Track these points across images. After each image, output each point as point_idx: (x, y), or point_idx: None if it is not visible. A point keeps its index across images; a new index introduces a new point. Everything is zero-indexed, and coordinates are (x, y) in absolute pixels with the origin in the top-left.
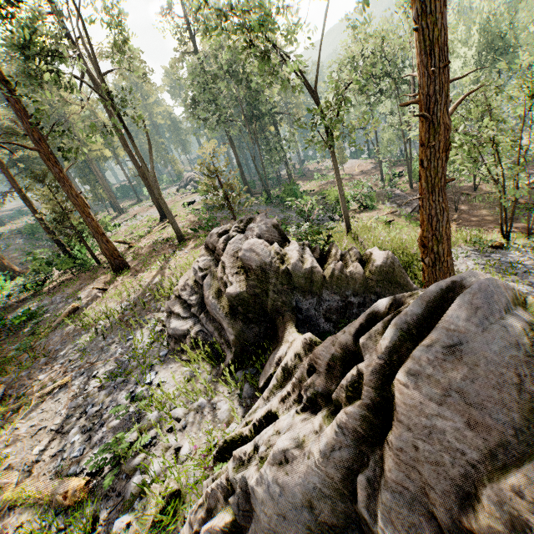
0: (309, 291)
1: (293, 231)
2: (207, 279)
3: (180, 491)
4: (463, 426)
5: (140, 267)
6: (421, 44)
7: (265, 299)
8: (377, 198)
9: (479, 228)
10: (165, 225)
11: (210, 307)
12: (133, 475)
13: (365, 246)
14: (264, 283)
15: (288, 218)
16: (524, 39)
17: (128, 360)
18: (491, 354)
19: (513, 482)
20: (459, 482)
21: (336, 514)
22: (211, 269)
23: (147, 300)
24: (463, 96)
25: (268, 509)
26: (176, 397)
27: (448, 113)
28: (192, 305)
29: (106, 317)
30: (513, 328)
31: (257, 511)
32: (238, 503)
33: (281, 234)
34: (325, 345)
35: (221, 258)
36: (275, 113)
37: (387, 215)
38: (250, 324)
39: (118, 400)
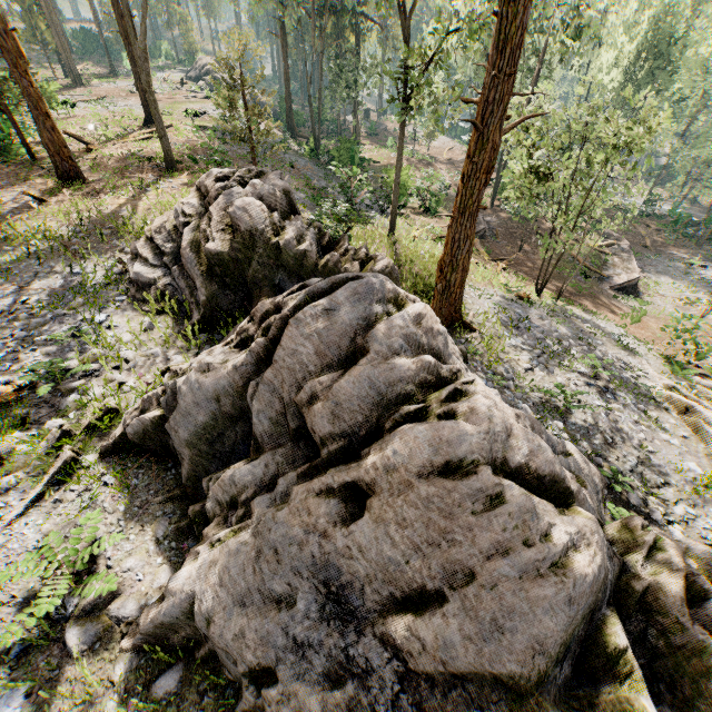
0: (296, 274)
1: (326, 208)
2: (189, 228)
3: (119, 412)
4: (313, 353)
5: (102, 186)
6: (498, 36)
7: (248, 267)
8: (447, 203)
9: (526, 276)
10: (151, 135)
11: (186, 260)
12: (69, 395)
13: (399, 255)
14: (250, 250)
15: (330, 189)
16: (687, 60)
17: (73, 294)
18: (347, 319)
19: (321, 379)
20: (300, 381)
21: (235, 408)
22: (197, 217)
23: (107, 234)
24: (526, 117)
25: (188, 399)
26: (128, 342)
27: (502, 131)
28: (165, 254)
29: (44, 238)
30: (371, 310)
31: (180, 401)
32: (167, 400)
33: (291, 205)
34: (265, 303)
35: (210, 207)
36: (363, 15)
37: (445, 229)
38: (226, 291)
39: (57, 332)
